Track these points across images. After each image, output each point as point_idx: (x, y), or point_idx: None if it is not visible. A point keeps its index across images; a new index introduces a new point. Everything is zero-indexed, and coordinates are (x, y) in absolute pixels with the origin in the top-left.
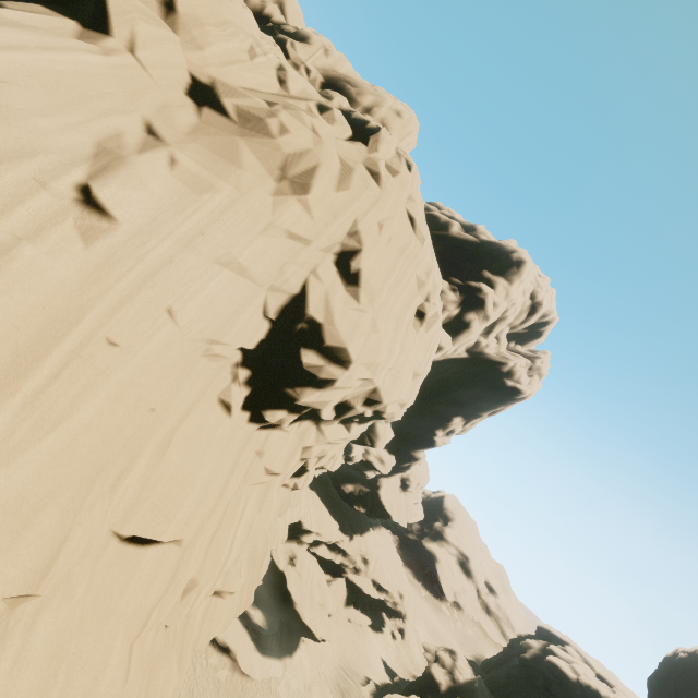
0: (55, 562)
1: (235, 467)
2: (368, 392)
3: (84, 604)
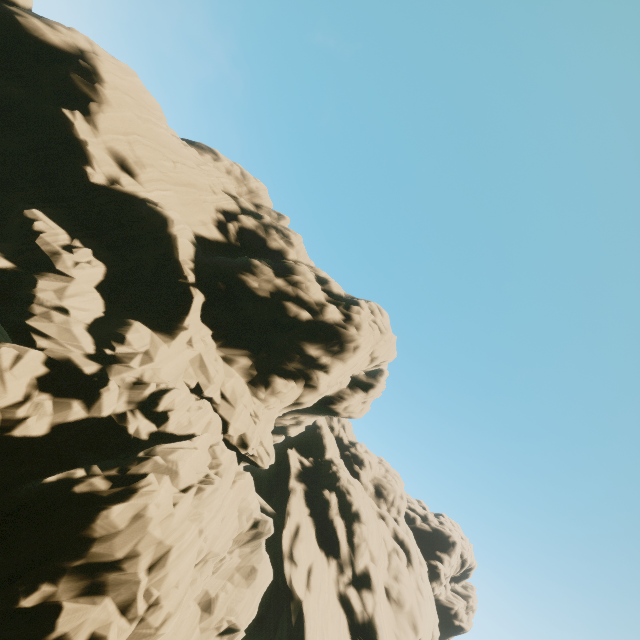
0: None
1: None
2: None
3: None
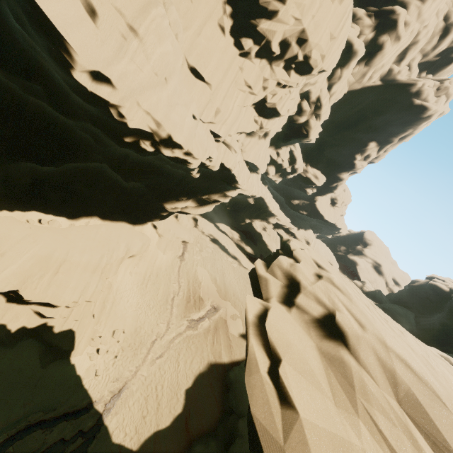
0: (172, 5)
1: (229, 67)
2: (298, 32)
3: (181, 75)
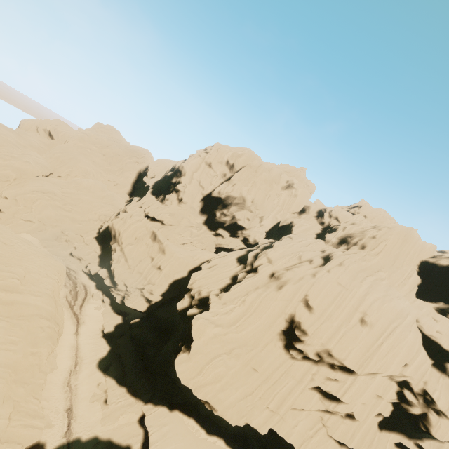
0: (235, 349)
1: (281, 365)
2: (327, 349)
3: (242, 371)
